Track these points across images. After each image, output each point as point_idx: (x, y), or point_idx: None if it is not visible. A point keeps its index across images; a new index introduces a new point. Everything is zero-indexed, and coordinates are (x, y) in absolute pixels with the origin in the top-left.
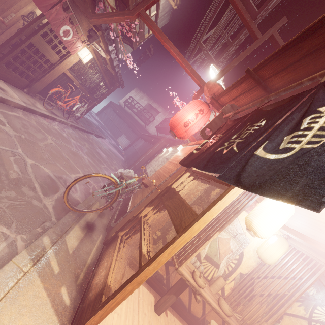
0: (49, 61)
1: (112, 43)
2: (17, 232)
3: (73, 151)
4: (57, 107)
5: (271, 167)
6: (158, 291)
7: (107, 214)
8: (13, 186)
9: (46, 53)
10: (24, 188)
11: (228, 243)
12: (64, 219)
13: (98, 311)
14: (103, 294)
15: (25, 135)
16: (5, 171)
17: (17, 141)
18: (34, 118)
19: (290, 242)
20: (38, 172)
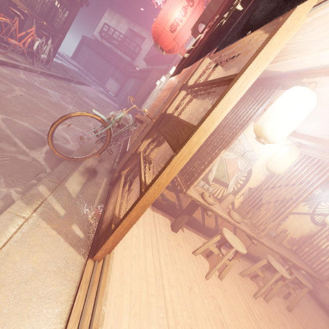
0: None
1: None
2: (8, 186)
3: (53, 102)
4: (14, 51)
5: None
6: (172, 215)
7: (108, 159)
8: None
9: None
10: (1, 144)
11: (236, 163)
12: (58, 168)
13: (109, 237)
14: (112, 224)
15: None
16: None
17: None
18: None
19: (301, 151)
20: (15, 127)
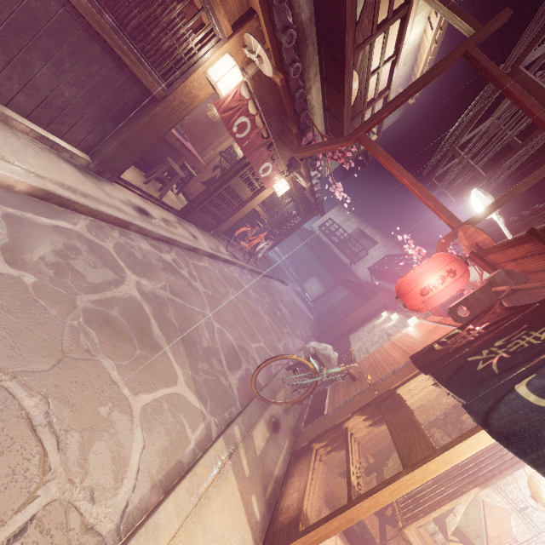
0: (240, 198)
1: (316, 168)
2: (211, 413)
3: (253, 308)
4: (237, 247)
5: (528, 415)
6: None
7: (293, 409)
8: (206, 357)
9: (240, 192)
10: (213, 359)
11: (507, 520)
12: (250, 407)
13: (296, 540)
14: (300, 522)
15: (211, 290)
16: (200, 339)
17: (205, 300)
18: (217, 265)
19: None
20: (223, 339)
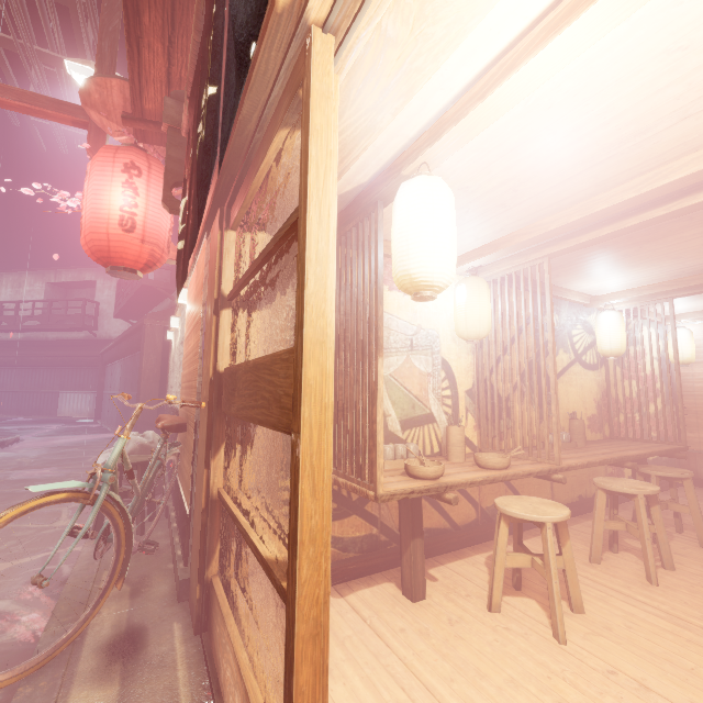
0: None
1: None
2: None
3: None
4: None
5: None
6: (387, 565)
7: (155, 568)
8: None
9: None
10: None
11: (413, 367)
12: None
13: None
14: None
15: None
16: None
17: None
18: None
19: (484, 278)
20: None
